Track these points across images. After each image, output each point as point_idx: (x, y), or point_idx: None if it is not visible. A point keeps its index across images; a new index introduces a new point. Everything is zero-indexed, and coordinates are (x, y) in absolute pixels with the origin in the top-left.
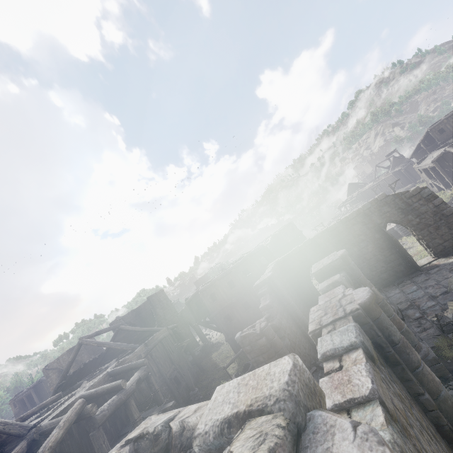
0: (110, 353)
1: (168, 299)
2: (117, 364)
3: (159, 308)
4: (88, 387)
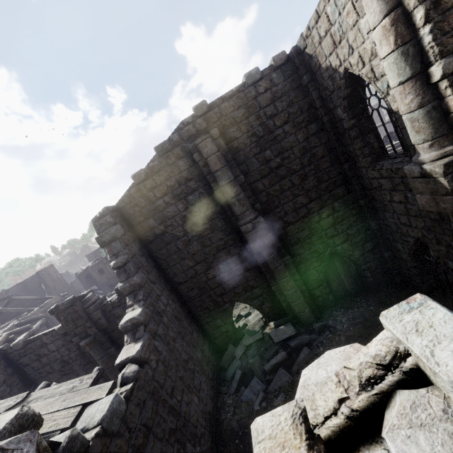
0: (1, 319)
1: (58, 273)
2: (20, 320)
3: (49, 281)
4: (2, 332)
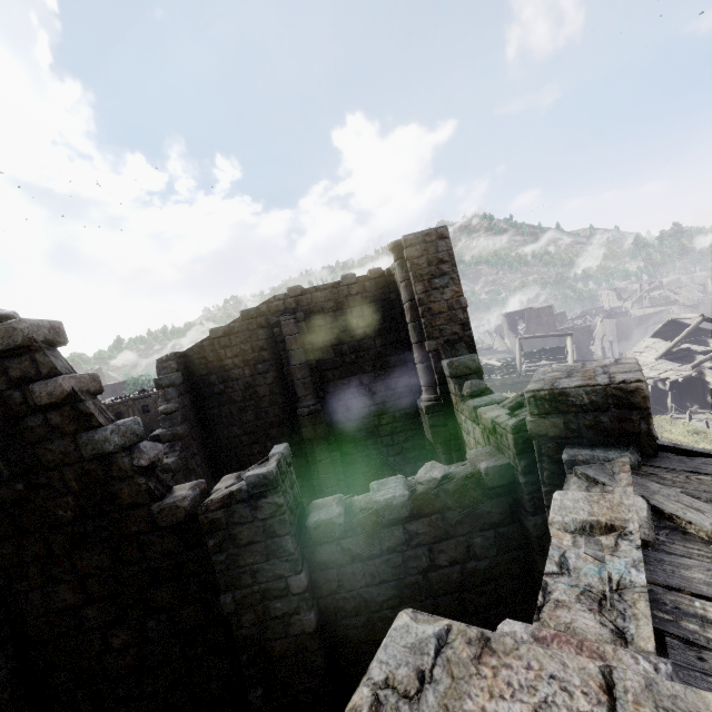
0: None
1: None
2: None
3: None
4: None
